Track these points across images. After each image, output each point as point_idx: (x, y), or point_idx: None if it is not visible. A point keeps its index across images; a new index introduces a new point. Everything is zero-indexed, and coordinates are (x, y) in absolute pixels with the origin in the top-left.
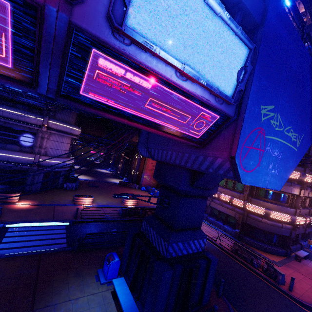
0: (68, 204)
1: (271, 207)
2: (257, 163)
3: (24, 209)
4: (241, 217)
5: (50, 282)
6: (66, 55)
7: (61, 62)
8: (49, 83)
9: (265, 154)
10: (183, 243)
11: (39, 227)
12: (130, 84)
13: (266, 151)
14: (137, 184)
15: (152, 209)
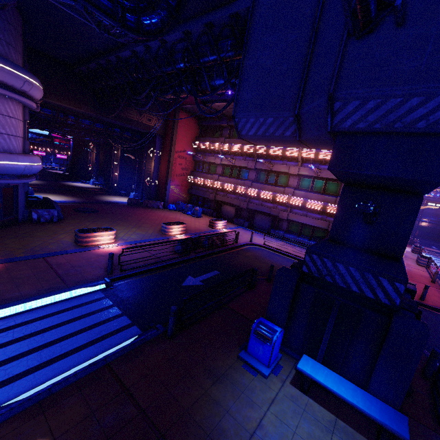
0: (71, 251)
1: None
2: None
3: None
4: None
5: (185, 417)
6: None
7: None
8: None
9: None
10: None
11: (48, 309)
12: None
13: None
14: (159, 200)
15: (222, 235)
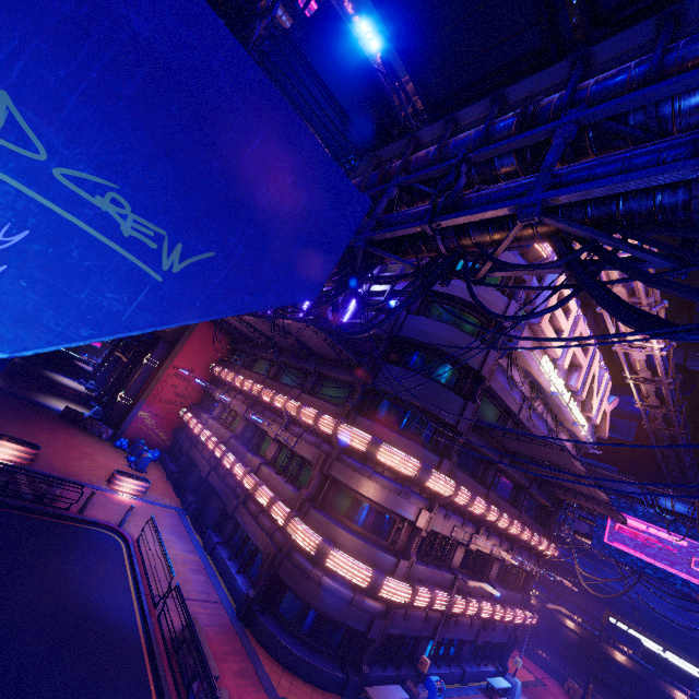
0: None
1: (340, 540)
2: None
3: None
4: (271, 556)
5: None
6: None
7: None
8: None
9: None
10: None
11: None
12: None
13: None
14: (117, 428)
15: (35, 476)
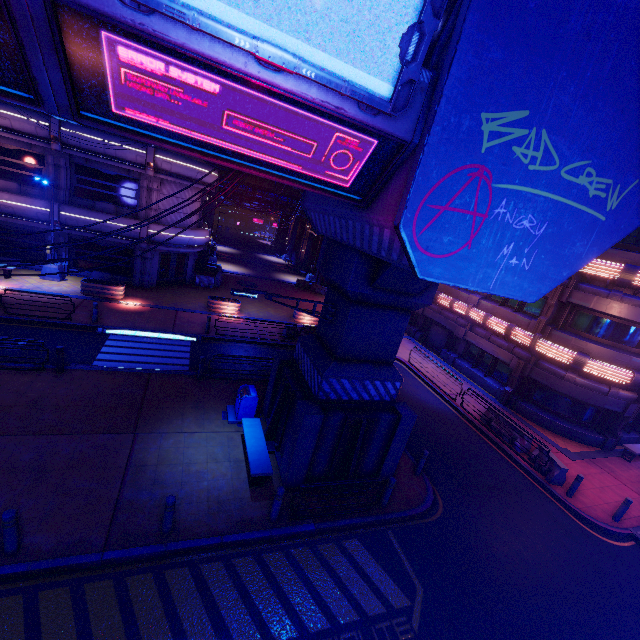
0: (199, 311)
1: (592, 352)
2: (465, 242)
3: (131, 312)
4: (521, 366)
5: (160, 408)
6: (59, 47)
7: (57, 59)
8: (56, 96)
9: (492, 223)
10: (351, 381)
11: (152, 340)
12: (181, 87)
13: (495, 217)
14: None
15: None
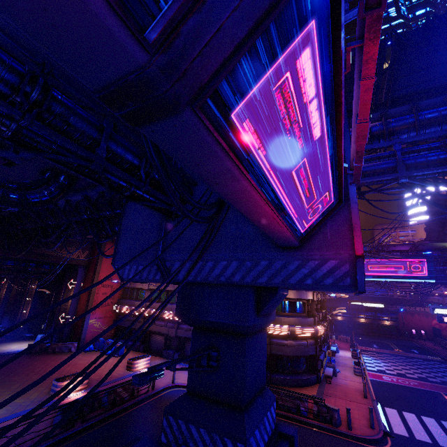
0: None
1: (293, 323)
2: None
3: None
4: None
5: None
6: None
7: (265, 8)
8: (201, 54)
9: None
10: (259, 427)
11: None
12: (304, 124)
13: None
14: (74, 340)
15: (129, 383)
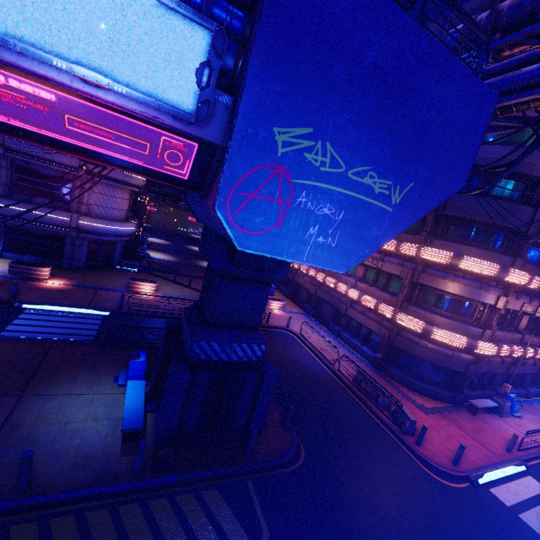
0: (118, 290)
1: (437, 322)
2: (275, 222)
3: (53, 289)
4: (387, 335)
5: (54, 373)
6: None
7: None
8: None
9: (296, 209)
10: (219, 343)
11: (66, 313)
12: (23, 95)
13: (299, 205)
14: None
15: None
